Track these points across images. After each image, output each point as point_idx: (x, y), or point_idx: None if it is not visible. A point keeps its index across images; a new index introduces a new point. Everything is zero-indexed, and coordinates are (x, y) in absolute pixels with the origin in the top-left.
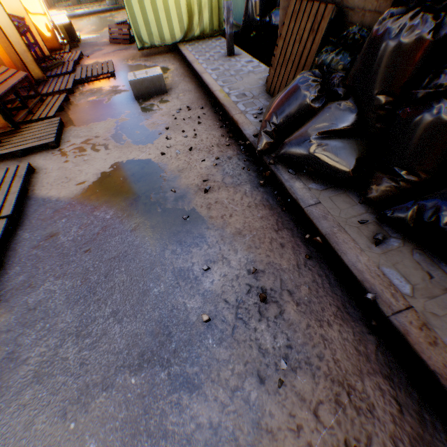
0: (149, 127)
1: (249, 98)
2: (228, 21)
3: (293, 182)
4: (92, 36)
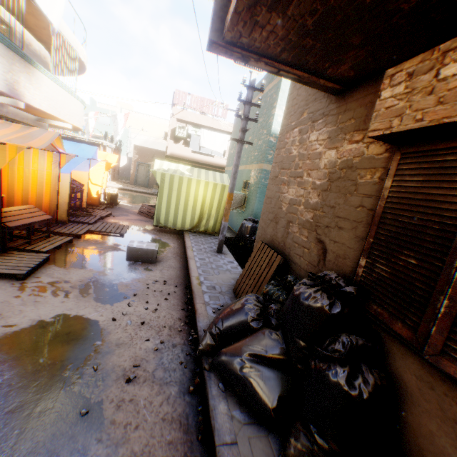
0: (120, 288)
1: (217, 291)
2: (222, 232)
3: (219, 401)
4: (128, 204)
